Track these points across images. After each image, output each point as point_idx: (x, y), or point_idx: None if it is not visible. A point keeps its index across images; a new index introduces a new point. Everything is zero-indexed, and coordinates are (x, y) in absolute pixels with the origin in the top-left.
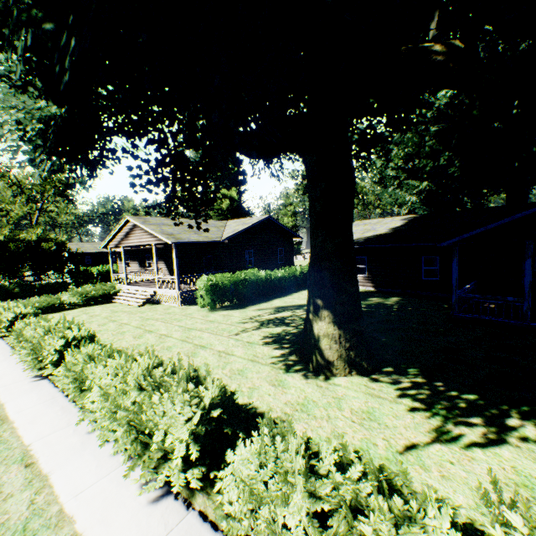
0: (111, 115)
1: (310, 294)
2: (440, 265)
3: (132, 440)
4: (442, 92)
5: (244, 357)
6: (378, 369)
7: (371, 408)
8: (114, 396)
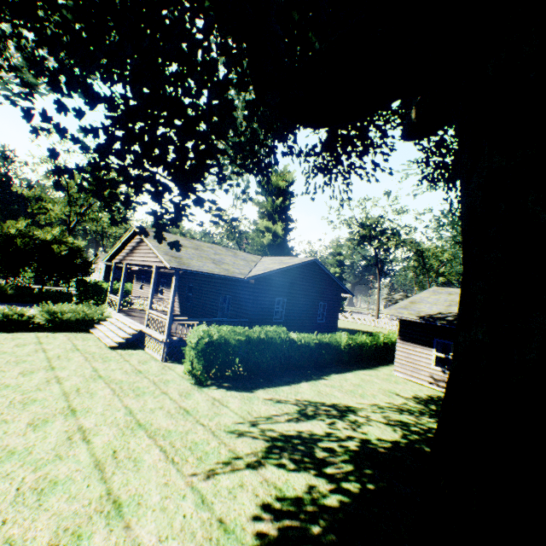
0: (76, 23)
1: None
2: None
3: None
4: None
5: None
6: None
7: None
8: None
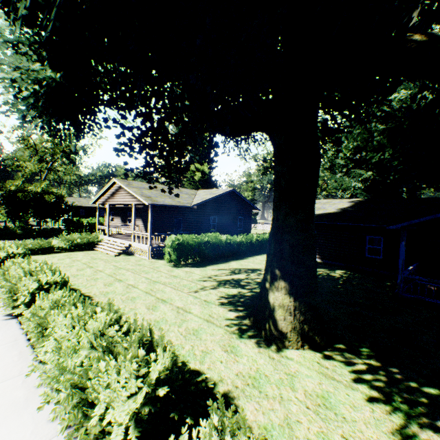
0: (107, 89)
1: (268, 264)
2: (384, 246)
3: (72, 408)
4: (391, 97)
5: (200, 316)
6: (331, 345)
7: (326, 392)
8: (66, 351)
